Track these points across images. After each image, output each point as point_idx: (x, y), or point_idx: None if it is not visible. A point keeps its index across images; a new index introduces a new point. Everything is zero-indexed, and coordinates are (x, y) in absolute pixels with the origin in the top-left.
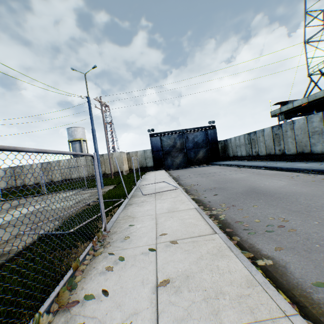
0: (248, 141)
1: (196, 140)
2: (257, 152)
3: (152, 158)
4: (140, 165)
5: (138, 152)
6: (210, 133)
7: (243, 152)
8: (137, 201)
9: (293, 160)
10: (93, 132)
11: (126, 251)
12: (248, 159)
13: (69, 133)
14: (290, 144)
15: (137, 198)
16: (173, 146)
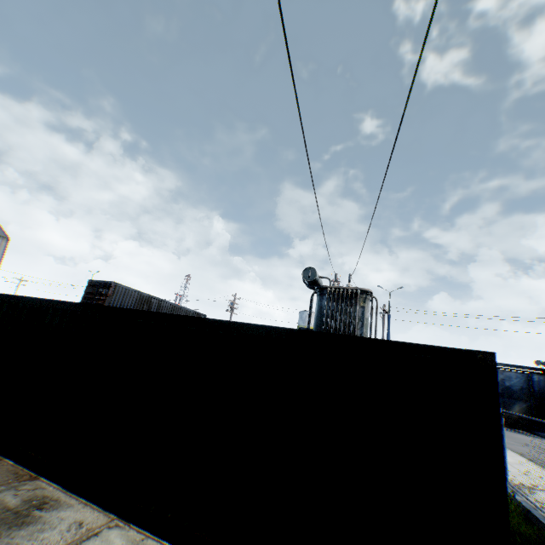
0: None
1: (507, 385)
2: None
3: None
4: None
5: None
6: (537, 380)
7: None
8: None
9: None
10: None
11: None
12: None
13: (301, 318)
14: None
15: None
16: None
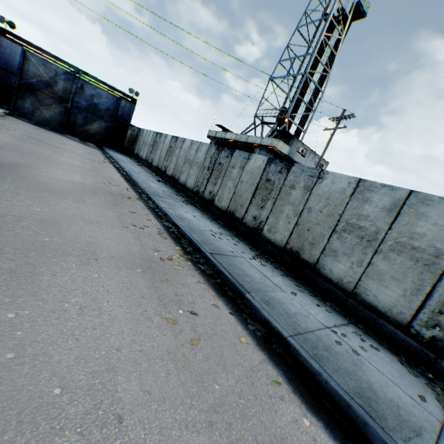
0: (153, 142)
1: (97, 103)
2: (153, 159)
3: None
4: None
5: None
6: (125, 106)
7: (145, 153)
8: None
9: (167, 182)
10: None
11: None
12: (144, 164)
13: None
14: (173, 164)
15: None
16: (48, 84)
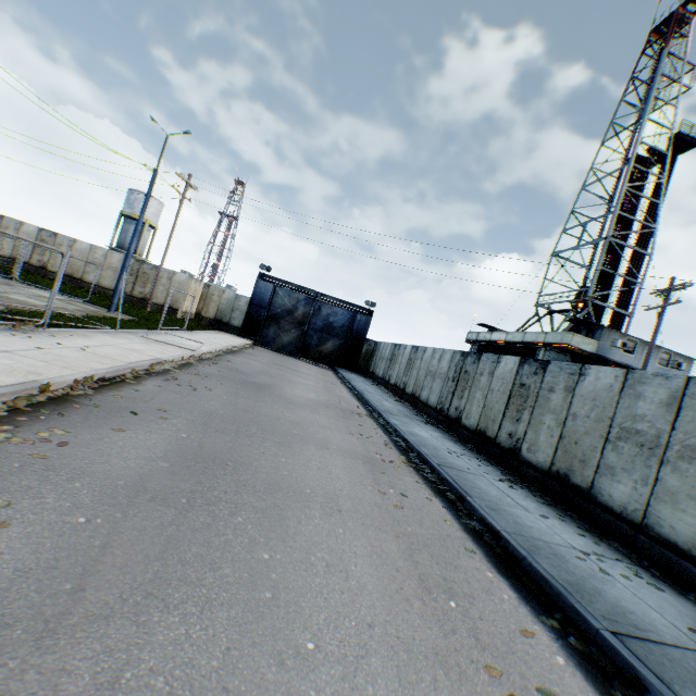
0: (391, 356)
1: (332, 321)
2: (390, 376)
3: (245, 313)
4: (218, 316)
5: (227, 293)
6: (360, 320)
7: (382, 370)
8: (123, 335)
9: (406, 402)
10: (139, 226)
11: (43, 340)
12: (380, 383)
13: (129, 200)
14: (413, 379)
15: (129, 334)
16: (289, 311)
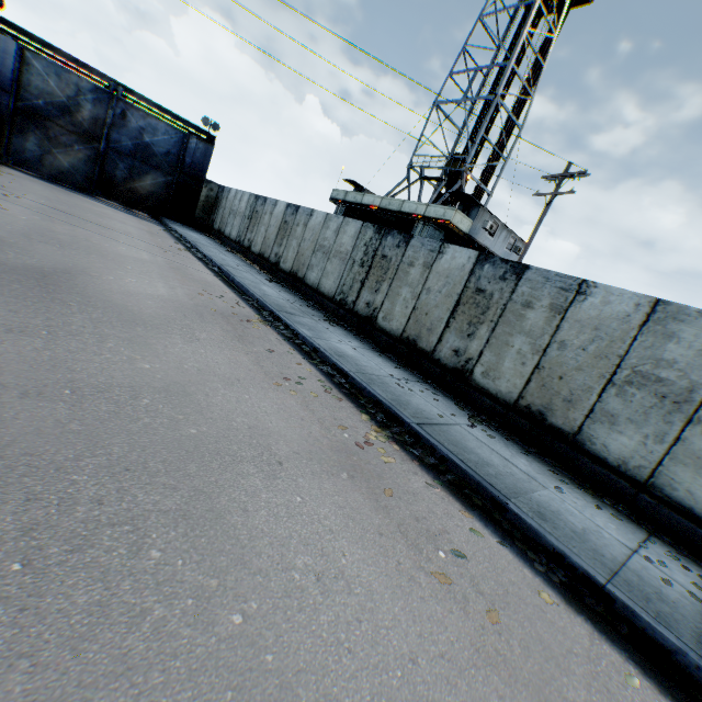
0: (251, 212)
1: (149, 142)
2: (251, 241)
3: None
4: None
5: None
6: (196, 149)
7: (235, 230)
8: None
9: (282, 282)
10: None
11: None
12: (235, 248)
13: None
14: (292, 252)
15: None
16: (65, 109)
